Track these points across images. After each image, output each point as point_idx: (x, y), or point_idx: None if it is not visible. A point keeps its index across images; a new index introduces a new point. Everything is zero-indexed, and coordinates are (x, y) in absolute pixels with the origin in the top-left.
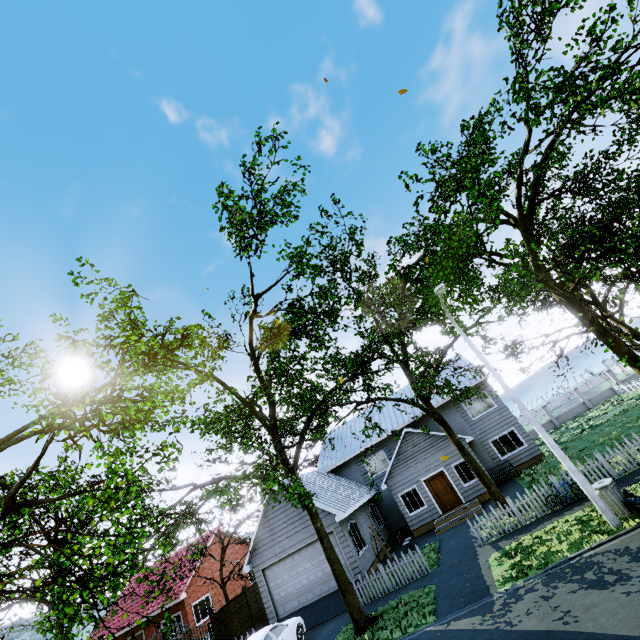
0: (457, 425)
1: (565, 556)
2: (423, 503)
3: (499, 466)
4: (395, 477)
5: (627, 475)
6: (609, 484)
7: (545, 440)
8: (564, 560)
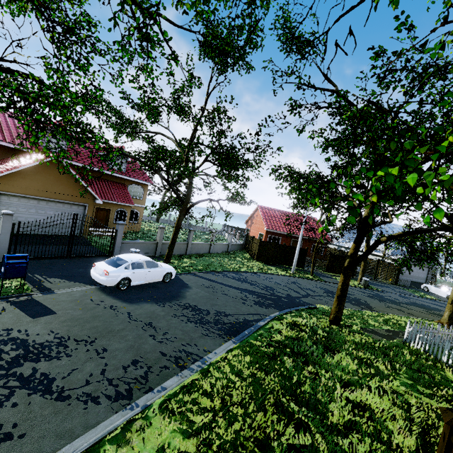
0: None
1: None
2: None
3: None
4: None
5: None
6: None
7: None
8: None
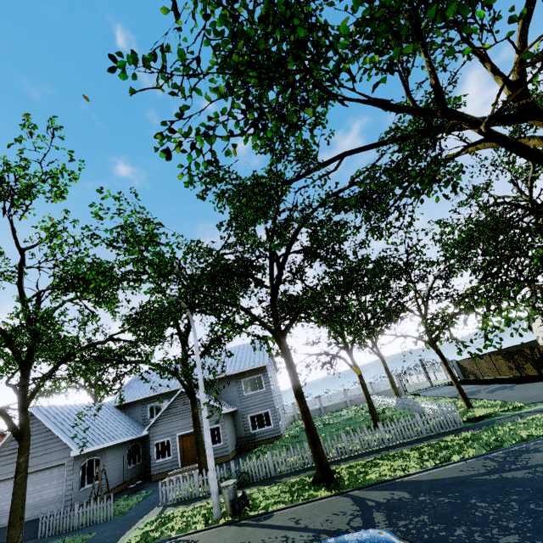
0: (231, 396)
1: (171, 535)
2: (170, 454)
3: (247, 437)
4: (158, 426)
5: (279, 475)
6: (229, 485)
7: (205, 438)
8: (165, 539)
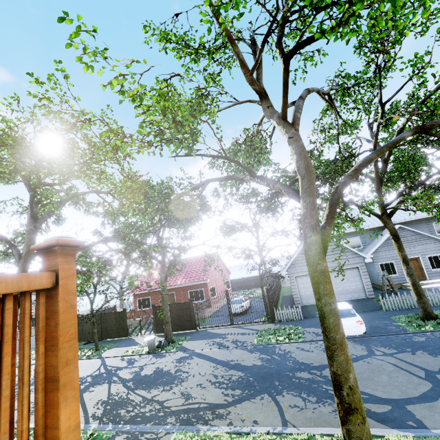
0: None
1: None
2: (395, 272)
3: None
4: (379, 252)
5: None
6: None
7: None
8: None
